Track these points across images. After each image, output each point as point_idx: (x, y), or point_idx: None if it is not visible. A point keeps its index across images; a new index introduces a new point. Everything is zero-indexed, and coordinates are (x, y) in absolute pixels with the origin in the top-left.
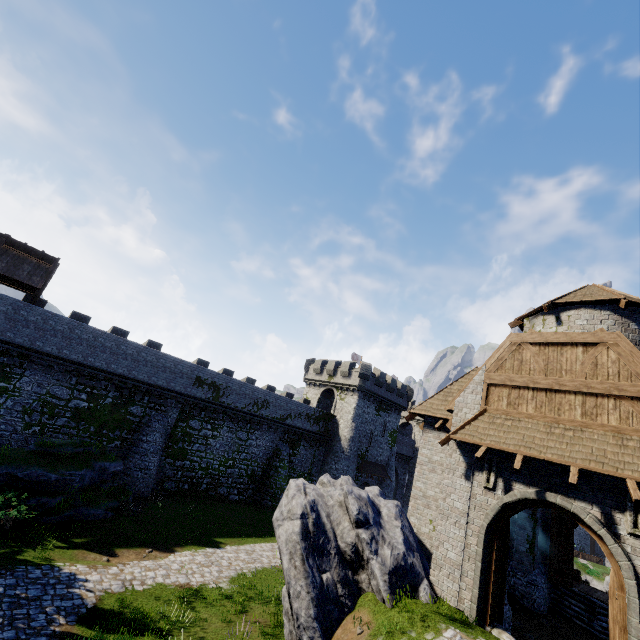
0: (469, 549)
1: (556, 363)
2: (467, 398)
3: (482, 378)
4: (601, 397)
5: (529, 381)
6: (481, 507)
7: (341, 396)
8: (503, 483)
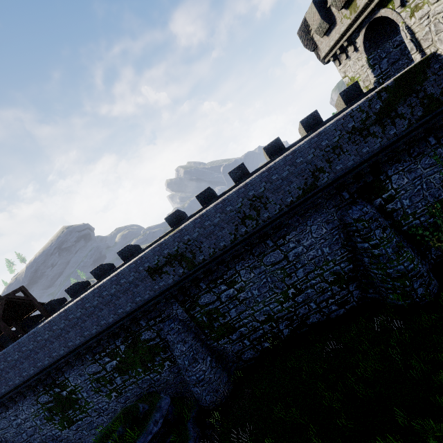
0: None
1: None
2: None
3: None
4: None
5: None
6: None
7: (409, 5)
8: None
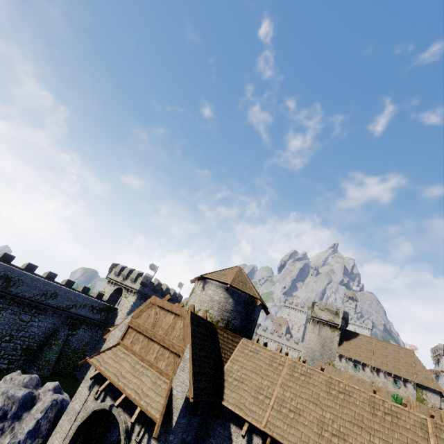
0: (67, 439)
1: (161, 322)
2: (116, 333)
3: (128, 321)
4: (166, 349)
5: (145, 330)
6: (86, 410)
7: (126, 295)
8: (103, 395)
